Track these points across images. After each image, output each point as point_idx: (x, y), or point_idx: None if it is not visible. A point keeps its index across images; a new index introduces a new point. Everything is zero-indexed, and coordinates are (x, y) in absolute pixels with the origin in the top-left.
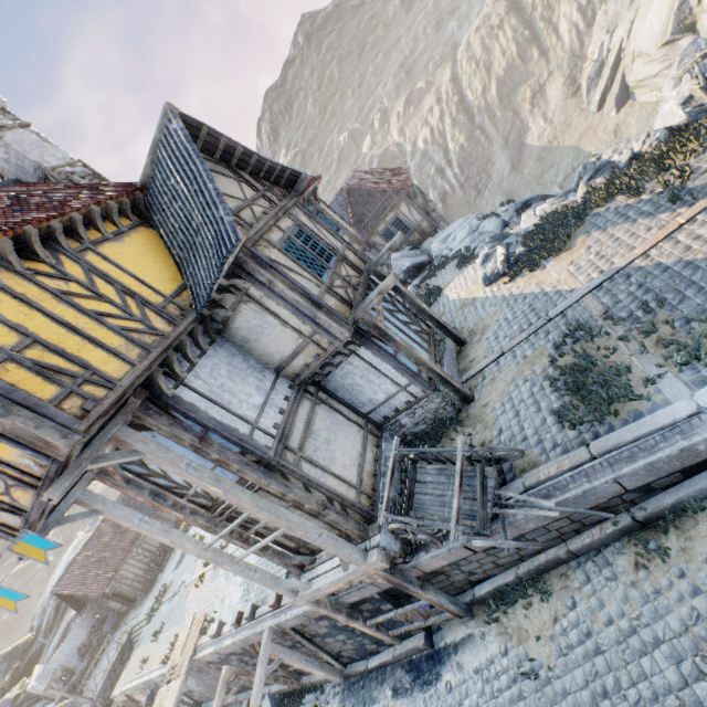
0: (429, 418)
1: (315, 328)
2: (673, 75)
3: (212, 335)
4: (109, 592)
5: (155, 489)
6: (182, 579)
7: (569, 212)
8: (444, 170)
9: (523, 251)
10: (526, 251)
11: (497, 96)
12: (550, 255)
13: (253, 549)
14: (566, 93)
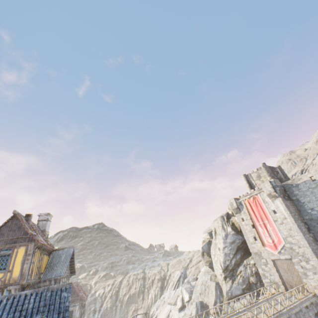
0: None
1: None
2: None
3: (34, 287)
4: None
5: None
6: None
7: None
8: (96, 312)
9: None
10: None
11: (127, 300)
12: None
13: None
14: (141, 317)
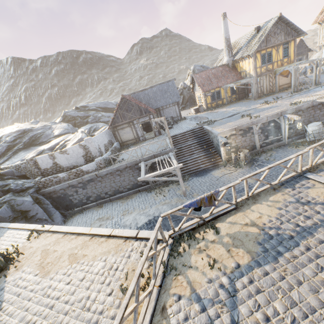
0: None
1: None
2: None
3: None
4: (142, 122)
5: None
6: (231, 114)
7: None
8: None
9: None
10: None
11: None
12: None
13: None
14: None
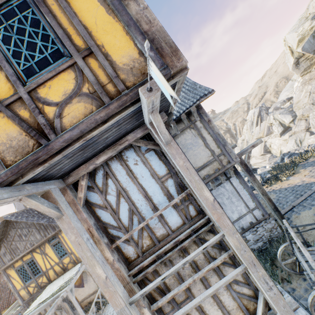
0: (265, 236)
1: (223, 151)
2: (267, 162)
3: None
4: None
5: (97, 223)
6: None
7: (286, 165)
8: None
9: (270, 176)
10: (272, 176)
11: None
12: (288, 176)
13: (189, 307)
14: None
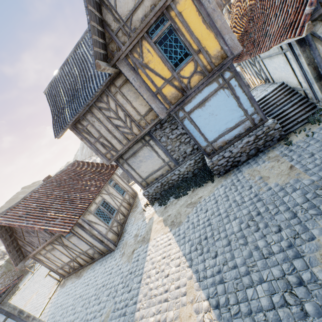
0: None
1: None
2: None
3: None
4: None
5: None
6: None
7: None
8: None
9: None
10: None
11: None
12: None
13: None
14: None
